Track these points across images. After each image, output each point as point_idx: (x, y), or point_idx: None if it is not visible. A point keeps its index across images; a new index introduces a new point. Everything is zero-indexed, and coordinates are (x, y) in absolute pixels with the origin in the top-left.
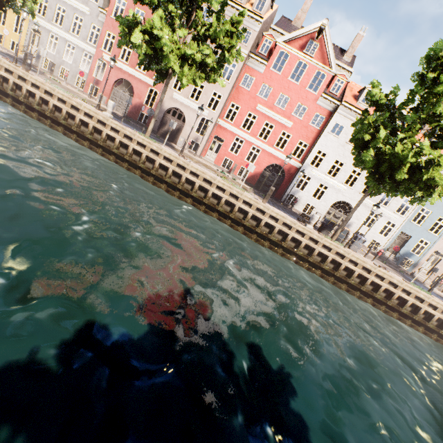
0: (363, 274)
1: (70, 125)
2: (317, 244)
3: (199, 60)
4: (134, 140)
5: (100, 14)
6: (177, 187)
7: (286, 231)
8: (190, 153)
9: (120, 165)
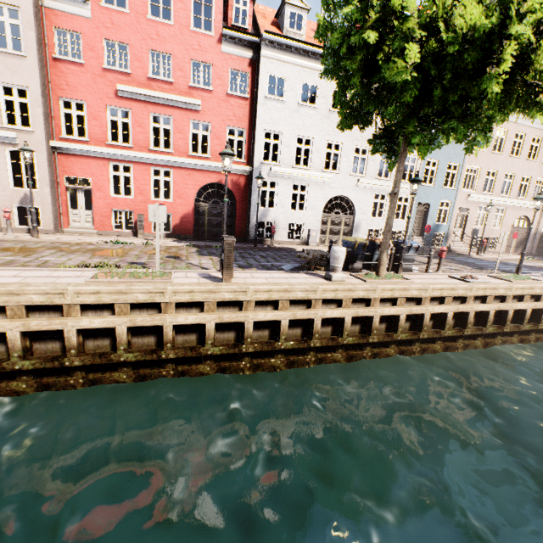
0: (459, 310)
1: None
2: (370, 305)
3: None
4: None
5: None
6: None
7: (305, 316)
8: (26, 234)
9: None
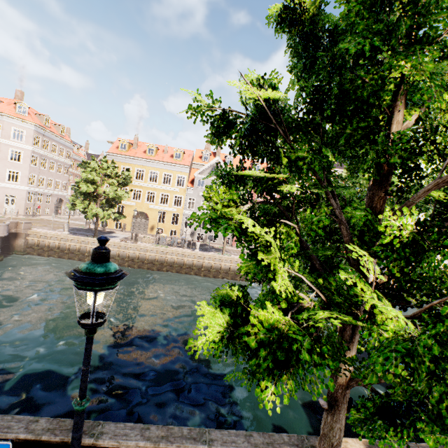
0: None
1: None
2: None
3: None
4: None
5: None
6: None
7: None
8: None
9: None
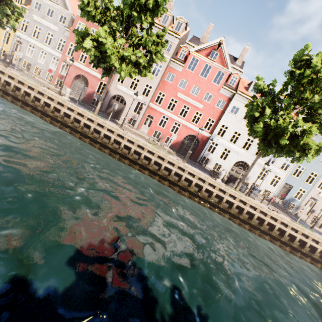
0: (261, 216)
1: (36, 106)
2: (225, 194)
3: (134, 60)
4: (85, 117)
5: (65, 31)
6: (117, 151)
7: (201, 184)
8: (129, 127)
9: (73, 135)
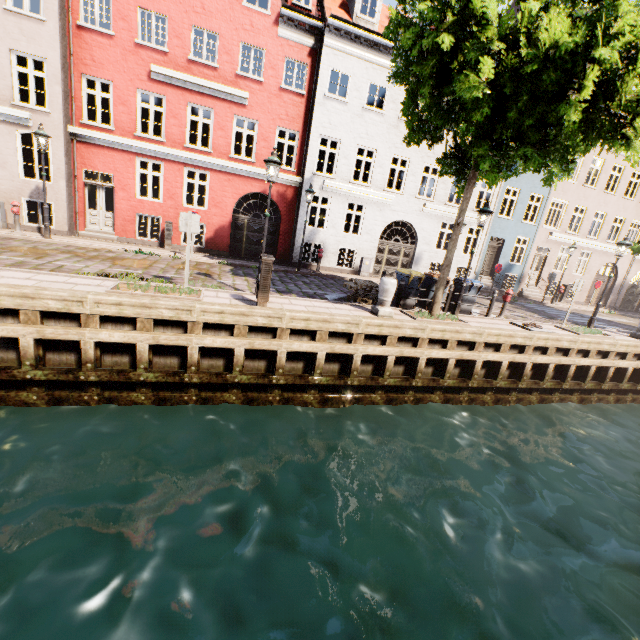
0: (516, 360)
1: None
2: (418, 345)
3: None
4: None
5: None
6: None
7: (344, 351)
8: (36, 234)
9: None
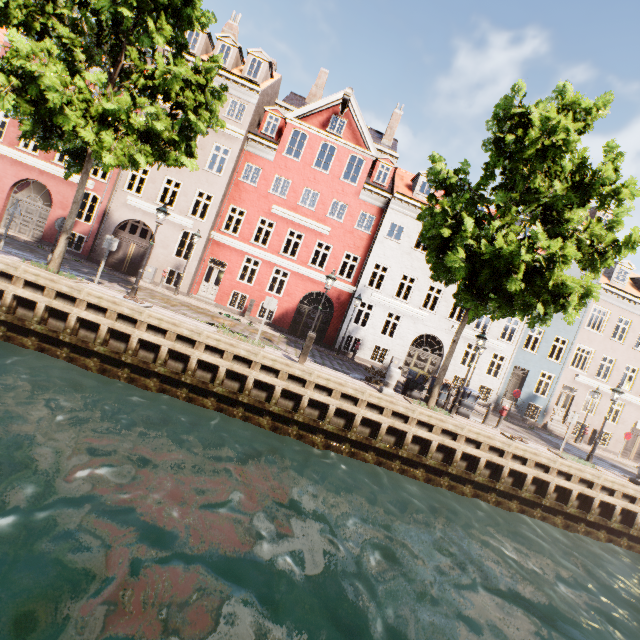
0: (493, 460)
1: None
2: (408, 422)
3: (141, 127)
4: (17, 279)
5: None
6: (122, 360)
7: (349, 409)
8: (168, 290)
9: None
